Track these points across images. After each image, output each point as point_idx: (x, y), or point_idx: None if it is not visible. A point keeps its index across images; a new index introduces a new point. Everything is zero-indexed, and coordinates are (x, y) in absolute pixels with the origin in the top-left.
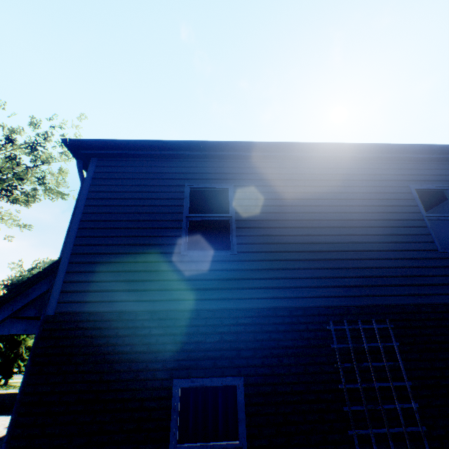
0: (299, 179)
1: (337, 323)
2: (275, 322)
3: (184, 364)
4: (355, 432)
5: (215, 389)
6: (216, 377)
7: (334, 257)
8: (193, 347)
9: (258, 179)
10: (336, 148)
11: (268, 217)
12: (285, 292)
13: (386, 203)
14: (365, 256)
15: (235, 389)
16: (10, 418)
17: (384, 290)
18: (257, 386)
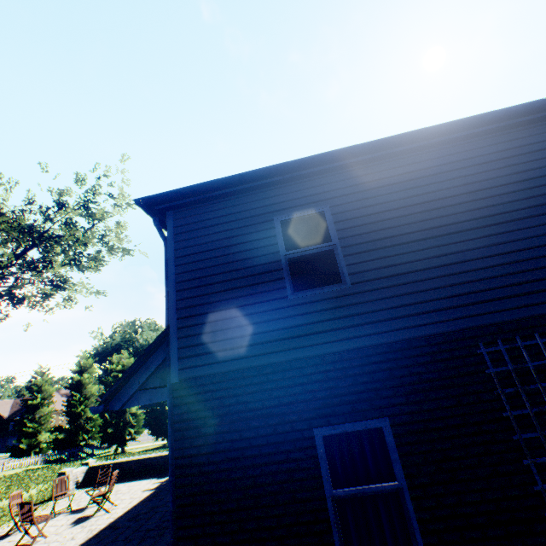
0: (409, 179)
1: (489, 344)
2: (412, 355)
3: (320, 412)
4: (531, 461)
5: (357, 433)
6: (358, 421)
7: (472, 268)
8: (326, 394)
9: (357, 192)
10: (451, 128)
11: (379, 236)
12: (418, 320)
13: (532, 183)
14: (513, 258)
15: (379, 431)
16: (143, 482)
17: (545, 295)
18: (406, 425)
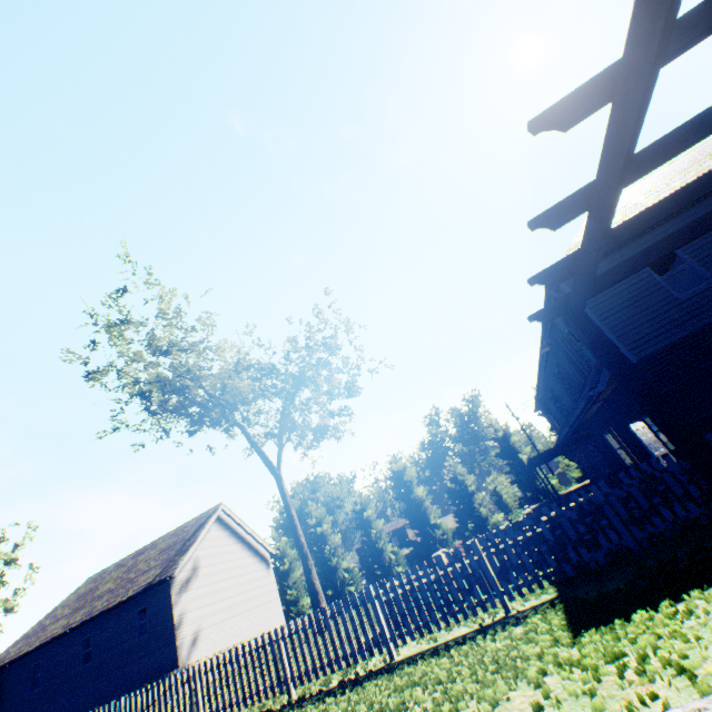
0: None
1: None
2: None
3: None
4: None
5: None
6: None
7: None
8: None
9: None
10: None
11: None
12: None
13: None
14: None
15: None
16: None
17: None
18: None
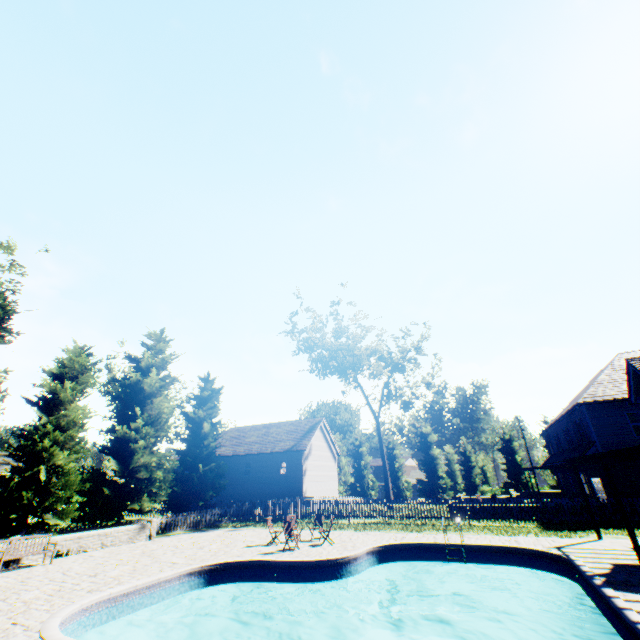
0: None
1: None
2: None
3: None
4: None
5: None
6: None
7: None
8: None
9: None
10: None
11: None
12: None
13: None
14: None
15: None
16: None
17: None
18: None
